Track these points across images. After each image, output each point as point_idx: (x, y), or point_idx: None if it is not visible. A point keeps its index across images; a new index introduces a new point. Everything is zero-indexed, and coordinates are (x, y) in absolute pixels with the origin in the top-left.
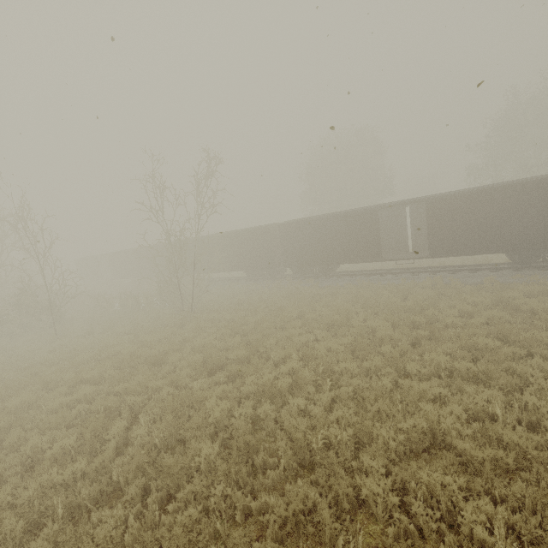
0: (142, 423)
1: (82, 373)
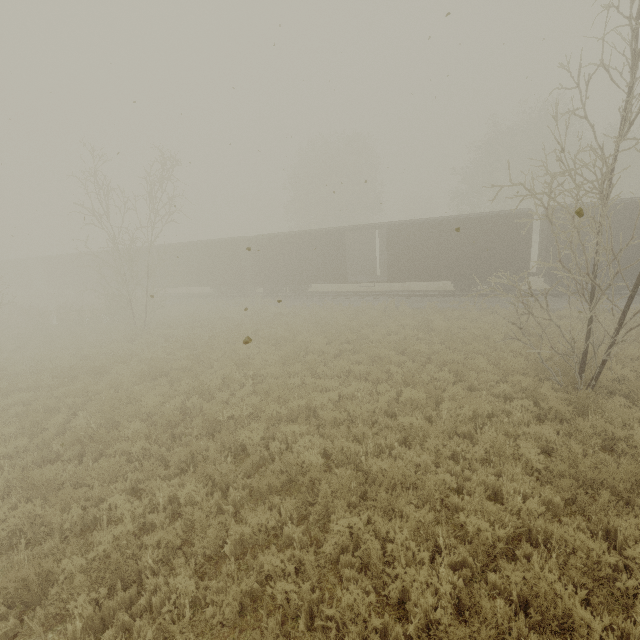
0: (81, 416)
1: (17, 382)
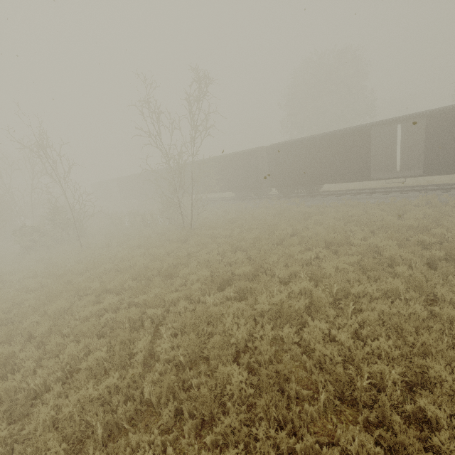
0: (164, 337)
1: (106, 284)
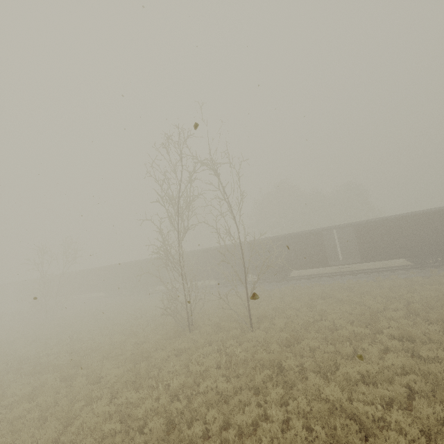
0: None
1: None
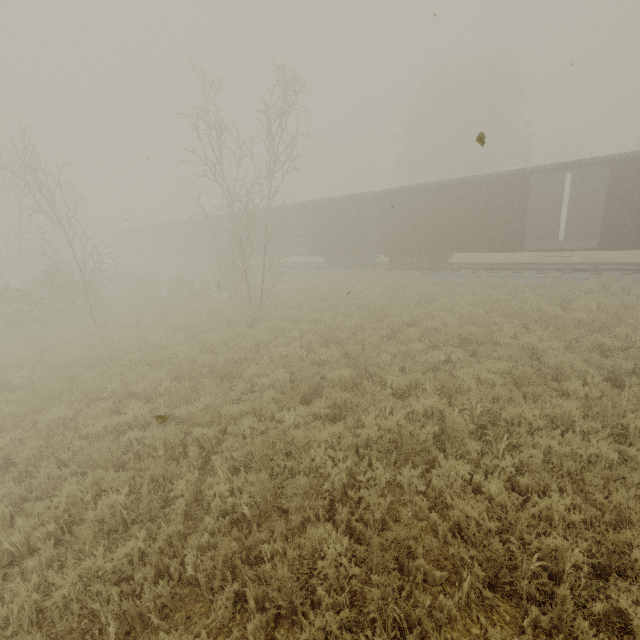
0: (219, 473)
1: (130, 384)
